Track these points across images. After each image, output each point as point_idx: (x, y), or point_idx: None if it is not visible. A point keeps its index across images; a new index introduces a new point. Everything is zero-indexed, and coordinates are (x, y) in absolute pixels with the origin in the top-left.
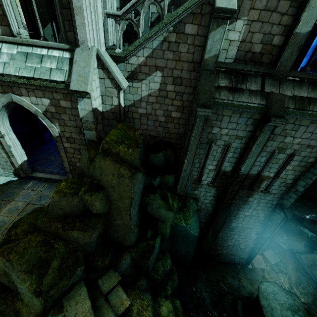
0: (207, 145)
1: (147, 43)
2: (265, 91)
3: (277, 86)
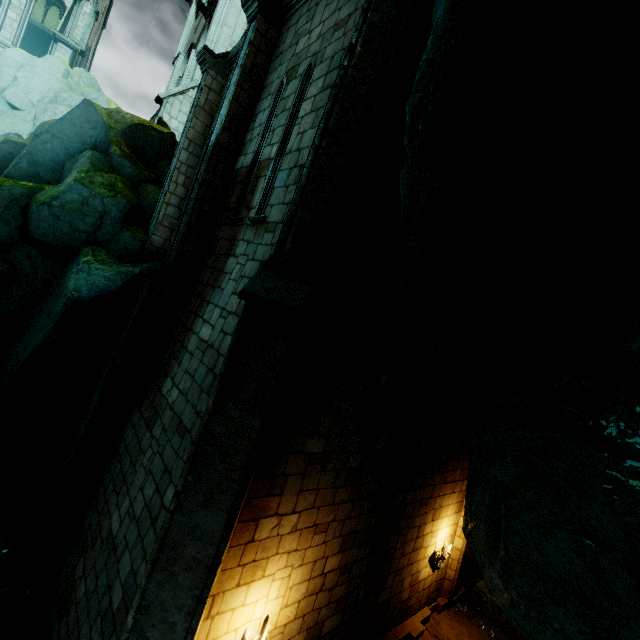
0: None
1: None
2: None
3: None
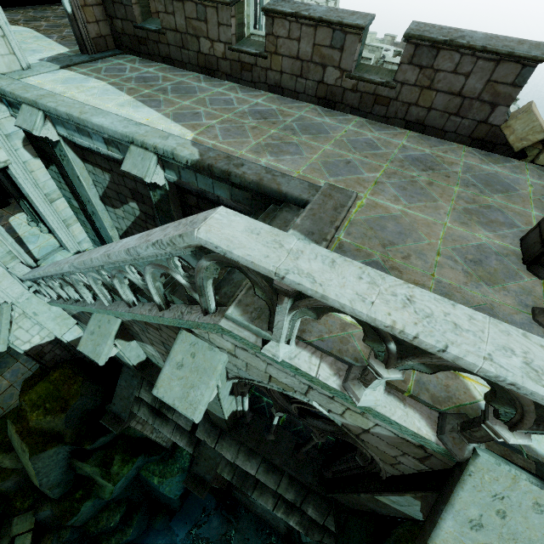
0: None
1: None
2: (196, 436)
3: (214, 437)
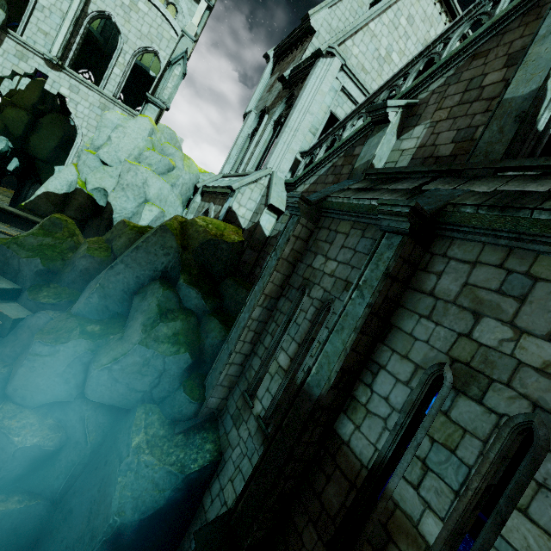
0: (297, 294)
1: (317, 171)
2: (421, 189)
3: (458, 183)
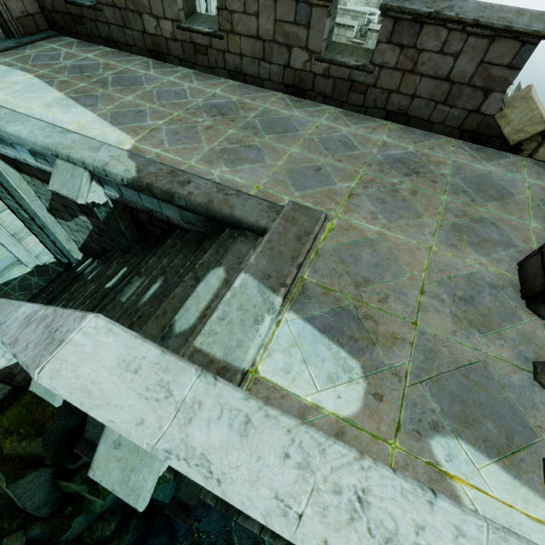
0: None
1: None
2: None
3: None
